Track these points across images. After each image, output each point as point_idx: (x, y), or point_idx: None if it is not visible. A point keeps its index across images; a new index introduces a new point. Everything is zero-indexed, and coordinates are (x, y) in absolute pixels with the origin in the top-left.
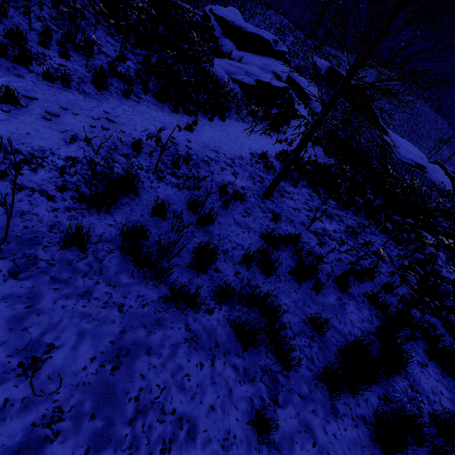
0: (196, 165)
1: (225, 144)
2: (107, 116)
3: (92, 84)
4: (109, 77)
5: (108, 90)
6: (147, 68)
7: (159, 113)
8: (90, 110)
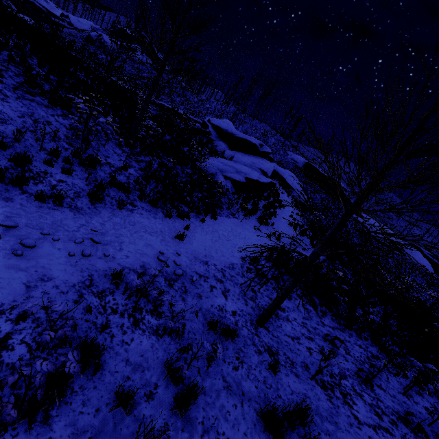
0: (183, 288)
1: (216, 250)
2: (93, 237)
3: (88, 197)
4: (108, 187)
5: (103, 202)
6: (147, 174)
7: (151, 221)
8: (76, 230)
